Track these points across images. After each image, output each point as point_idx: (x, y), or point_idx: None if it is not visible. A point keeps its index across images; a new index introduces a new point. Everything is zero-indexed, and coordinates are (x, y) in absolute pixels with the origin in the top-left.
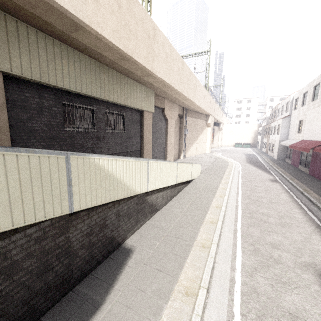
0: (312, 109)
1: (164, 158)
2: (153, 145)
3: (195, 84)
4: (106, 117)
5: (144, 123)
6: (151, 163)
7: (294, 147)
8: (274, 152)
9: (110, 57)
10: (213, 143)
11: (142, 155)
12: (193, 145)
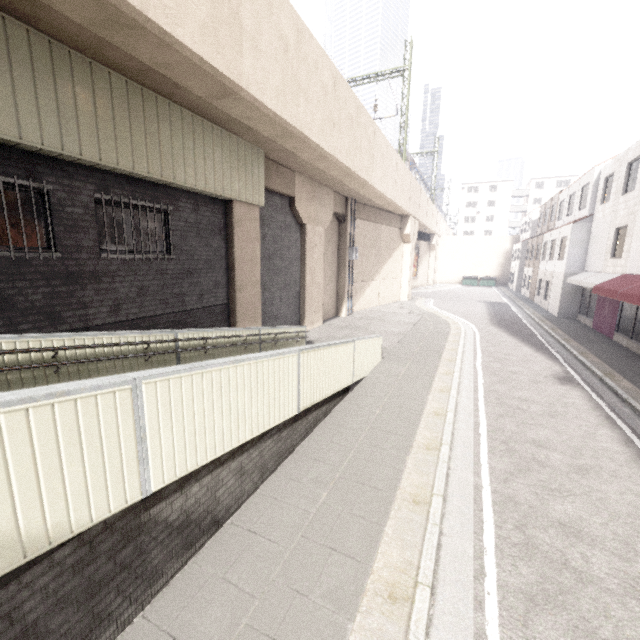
0: None
1: (298, 317)
2: (266, 287)
3: (374, 139)
4: (108, 216)
5: (235, 232)
6: (158, 388)
7: (606, 291)
8: (550, 299)
9: (69, 12)
10: (418, 276)
11: (233, 316)
12: (371, 283)
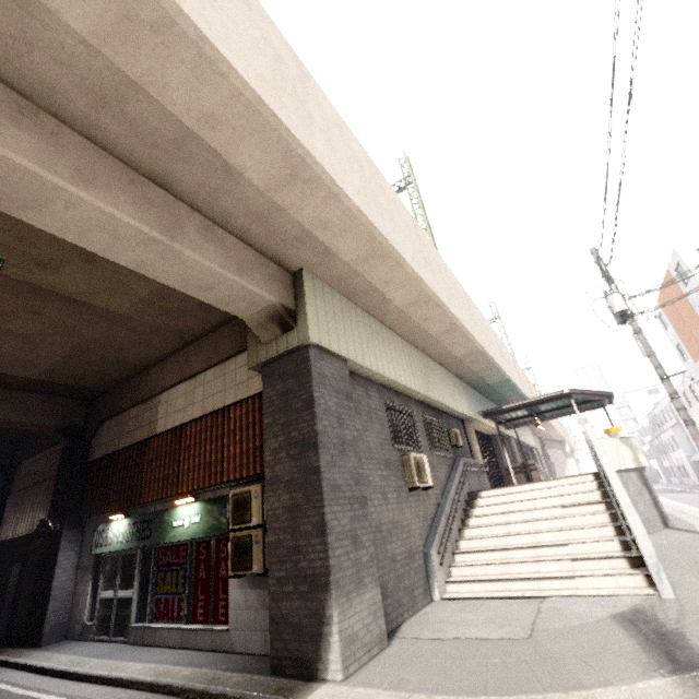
0: (695, 415)
1: None
2: None
3: None
4: None
5: (536, 459)
6: None
7: None
8: (690, 476)
9: None
10: None
11: None
12: None
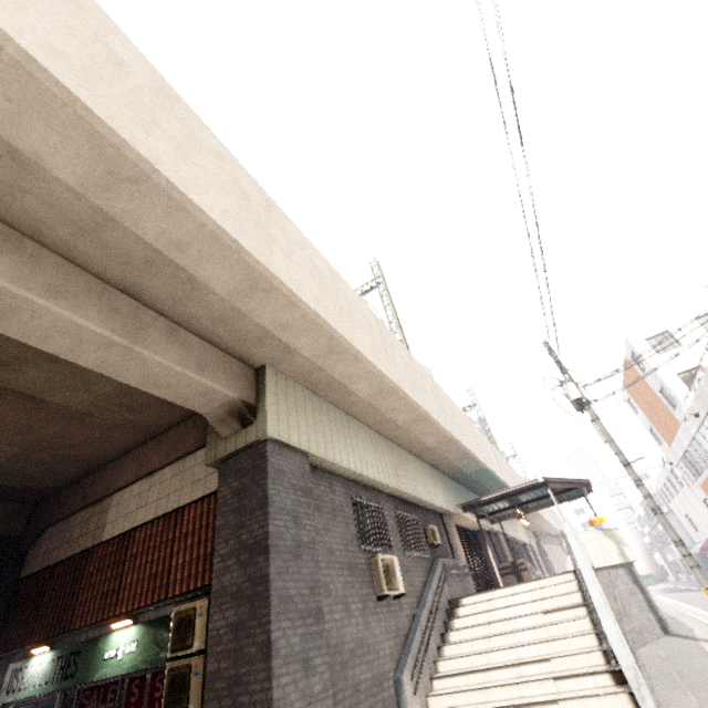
0: (683, 501)
1: None
2: None
3: None
4: None
5: (531, 557)
6: None
7: (702, 549)
8: None
9: None
10: None
11: None
12: None
